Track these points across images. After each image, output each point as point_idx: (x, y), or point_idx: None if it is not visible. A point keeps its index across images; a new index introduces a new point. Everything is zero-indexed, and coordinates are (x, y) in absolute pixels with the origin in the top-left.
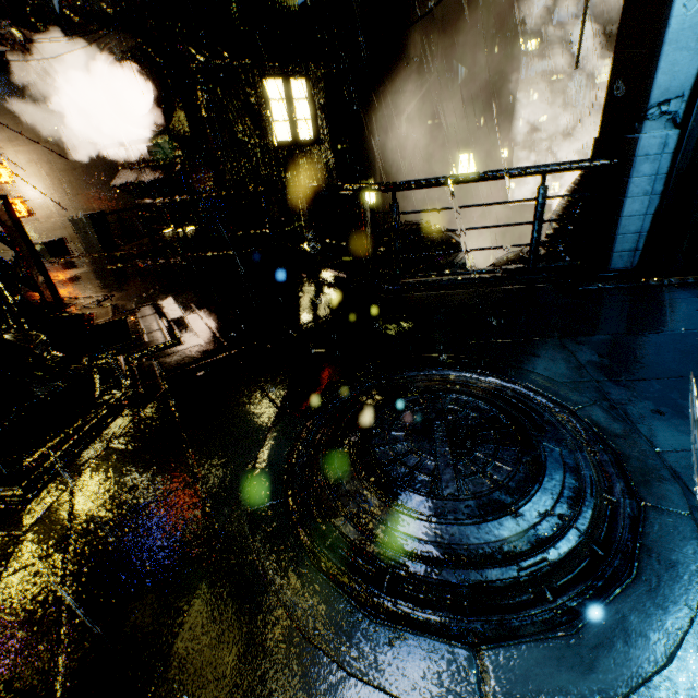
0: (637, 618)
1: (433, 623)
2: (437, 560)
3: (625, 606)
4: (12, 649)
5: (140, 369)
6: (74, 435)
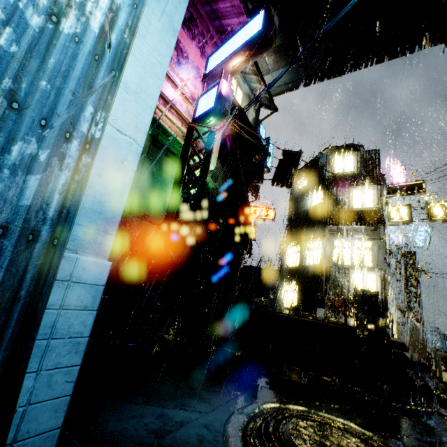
0: (234, 440)
1: (258, 413)
2: (272, 416)
3: (238, 441)
4: (285, 381)
5: (427, 414)
6: (360, 392)
